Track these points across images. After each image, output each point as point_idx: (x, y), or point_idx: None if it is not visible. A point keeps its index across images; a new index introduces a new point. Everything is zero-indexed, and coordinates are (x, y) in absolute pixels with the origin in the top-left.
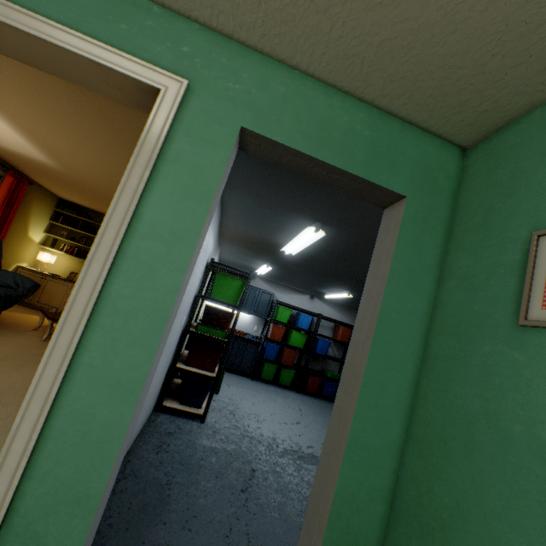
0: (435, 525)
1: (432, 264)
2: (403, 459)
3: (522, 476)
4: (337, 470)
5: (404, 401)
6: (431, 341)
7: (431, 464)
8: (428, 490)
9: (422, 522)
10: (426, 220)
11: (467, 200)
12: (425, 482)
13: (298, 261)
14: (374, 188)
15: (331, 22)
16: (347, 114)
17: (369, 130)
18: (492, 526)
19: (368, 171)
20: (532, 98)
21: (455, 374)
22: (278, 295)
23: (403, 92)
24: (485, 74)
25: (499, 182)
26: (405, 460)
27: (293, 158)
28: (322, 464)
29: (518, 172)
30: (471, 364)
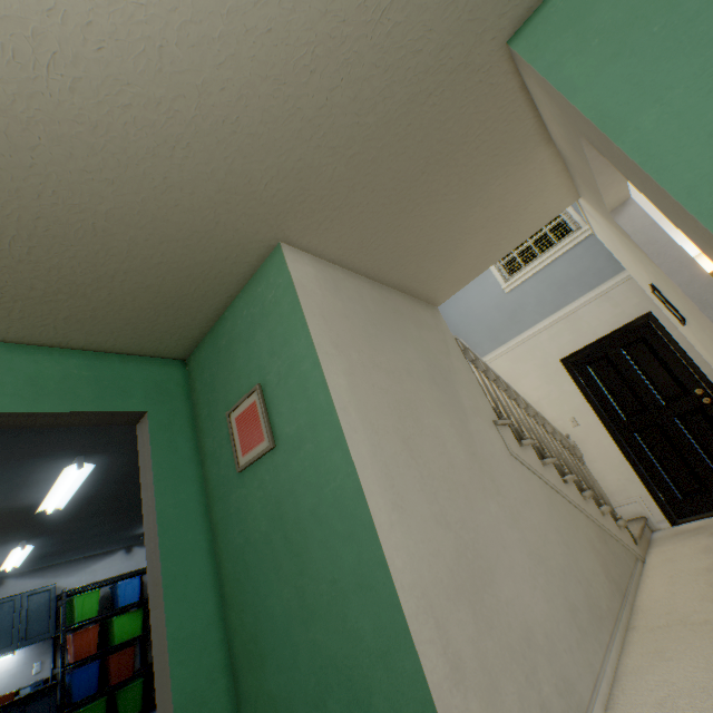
0: (253, 645)
1: (192, 454)
2: (227, 623)
3: (266, 561)
4: (170, 682)
5: (211, 575)
6: (212, 513)
7: (239, 605)
8: (243, 625)
9: (248, 653)
10: (174, 422)
11: (198, 397)
12: (240, 622)
13: (77, 512)
14: (114, 414)
15: (8, 311)
16: (60, 363)
17: (90, 370)
18: (268, 606)
19: (102, 403)
20: (202, 330)
21: (229, 526)
22: (66, 582)
23: (108, 339)
24: (162, 324)
25: (208, 382)
26: (228, 621)
27: (6, 418)
28: (160, 697)
29: (213, 375)
30: (233, 513)
